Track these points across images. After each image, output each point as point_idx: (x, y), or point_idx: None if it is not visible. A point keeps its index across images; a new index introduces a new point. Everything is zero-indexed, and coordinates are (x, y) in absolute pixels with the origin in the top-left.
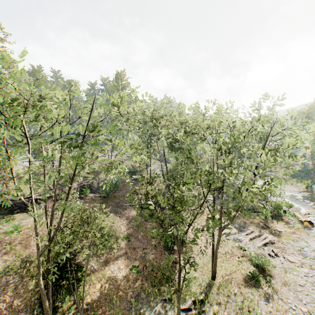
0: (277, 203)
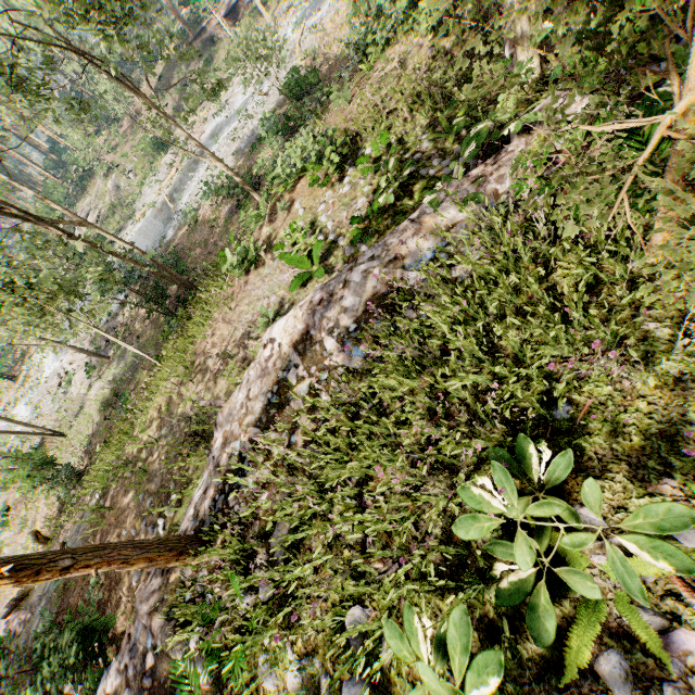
0: None
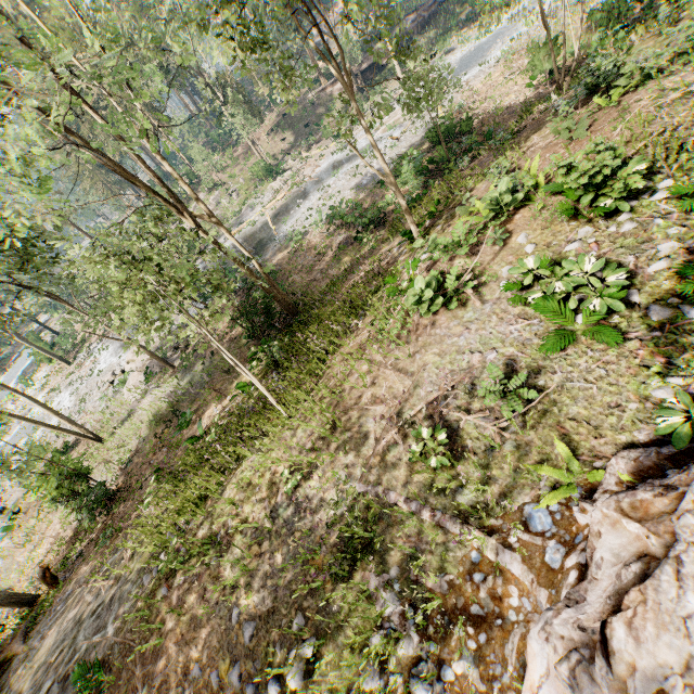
0: None
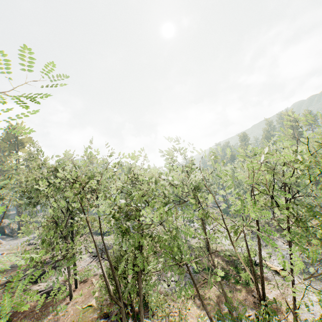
0: (246, 256)
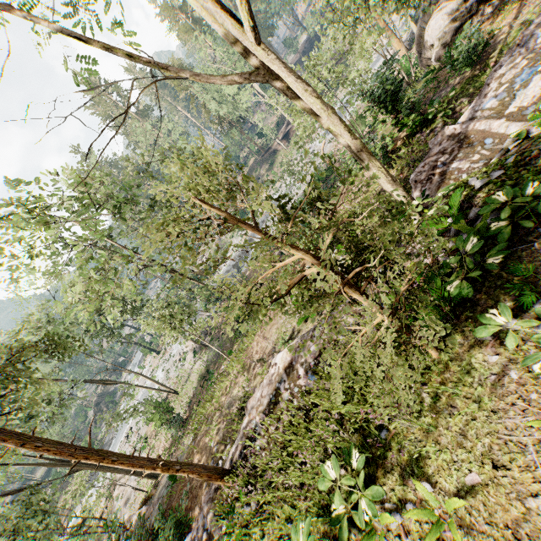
0: None
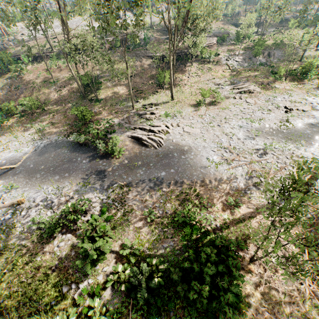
0: (308, 61)
